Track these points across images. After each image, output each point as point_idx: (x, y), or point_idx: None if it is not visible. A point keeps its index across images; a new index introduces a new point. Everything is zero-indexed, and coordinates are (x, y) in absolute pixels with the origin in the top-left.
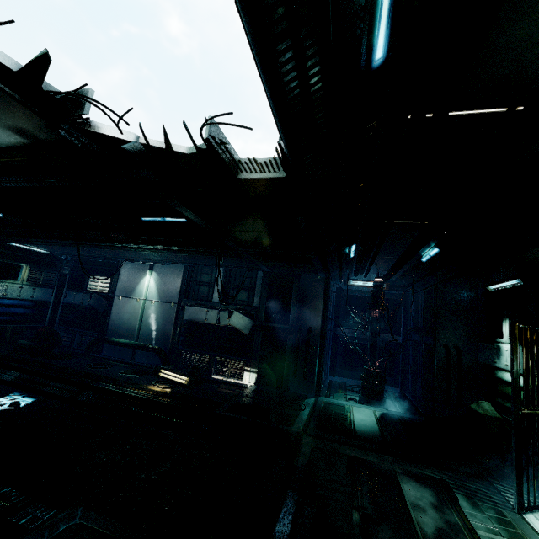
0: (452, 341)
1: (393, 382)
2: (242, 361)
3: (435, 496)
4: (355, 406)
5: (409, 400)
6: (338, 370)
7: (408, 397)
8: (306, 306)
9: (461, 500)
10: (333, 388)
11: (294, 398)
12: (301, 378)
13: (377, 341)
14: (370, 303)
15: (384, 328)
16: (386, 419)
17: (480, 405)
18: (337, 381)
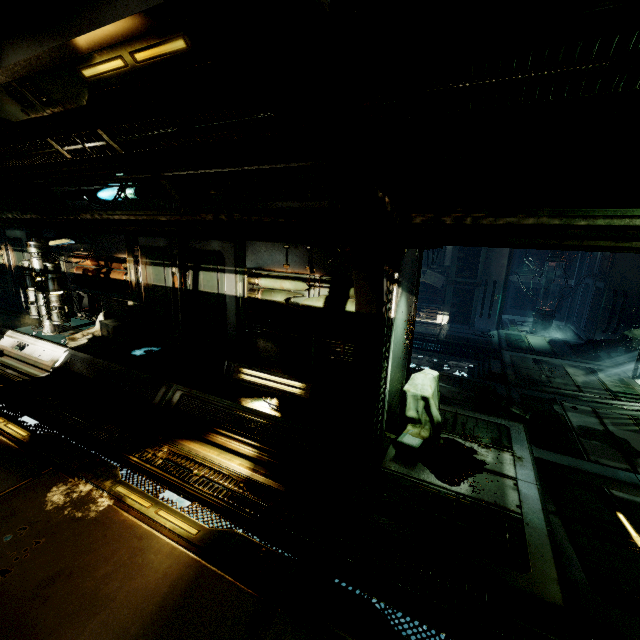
0: (622, 287)
1: (559, 318)
2: (435, 307)
3: (585, 372)
4: (529, 335)
5: (572, 331)
6: (509, 310)
7: (571, 329)
8: (492, 263)
9: (599, 374)
10: (504, 324)
11: (482, 331)
12: (484, 318)
13: (551, 287)
14: (550, 256)
15: (557, 274)
16: (554, 342)
17: (631, 331)
18: (506, 319)
